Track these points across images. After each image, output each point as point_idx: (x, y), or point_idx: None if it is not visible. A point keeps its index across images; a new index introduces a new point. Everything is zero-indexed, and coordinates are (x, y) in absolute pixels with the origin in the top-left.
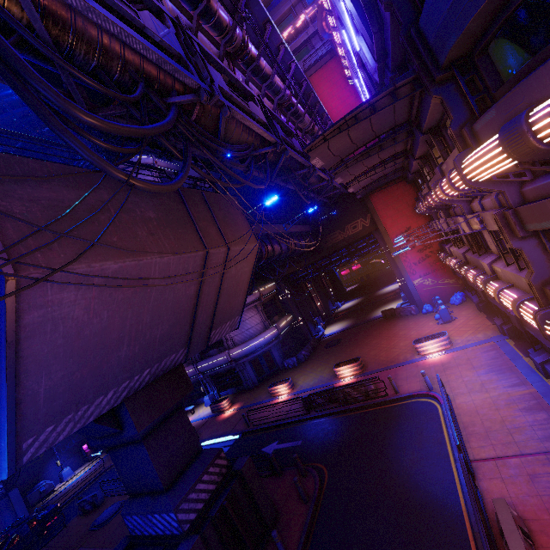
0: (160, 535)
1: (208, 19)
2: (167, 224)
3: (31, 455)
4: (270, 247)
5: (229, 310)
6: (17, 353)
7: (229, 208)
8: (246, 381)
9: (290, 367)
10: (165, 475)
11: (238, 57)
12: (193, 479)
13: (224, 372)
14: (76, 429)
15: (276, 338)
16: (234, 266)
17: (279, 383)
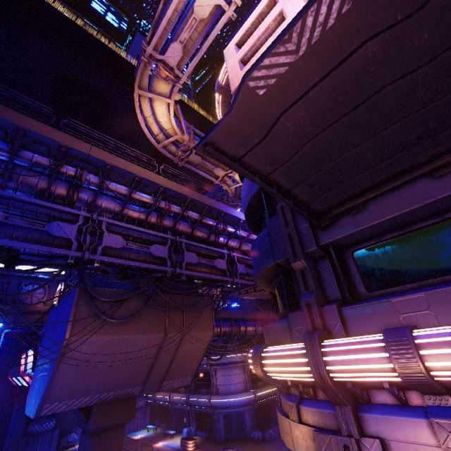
0: None
1: (201, 226)
2: (148, 317)
3: (45, 412)
4: (244, 328)
5: (182, 371)
6: (58, 366)
7: (201, 306)
8: (215, 432)
9: (254, 439)
10: None
11: (221, 234)
12: None
13: (205, 413)
14: (67, 409)
15: (251, 403)
16: (188, 344)
17: (230, 450)
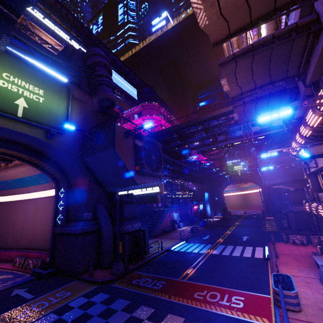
0: (290, 211)
1: None
2: None
3: (266, 183)
4: None
5: None
6: (261, 170)
7: None
8: None
9: None
10: (292, 200)
11: None
12: (298, 205)
13: None
14: (273, 183)
15: None
16: None
17: None
